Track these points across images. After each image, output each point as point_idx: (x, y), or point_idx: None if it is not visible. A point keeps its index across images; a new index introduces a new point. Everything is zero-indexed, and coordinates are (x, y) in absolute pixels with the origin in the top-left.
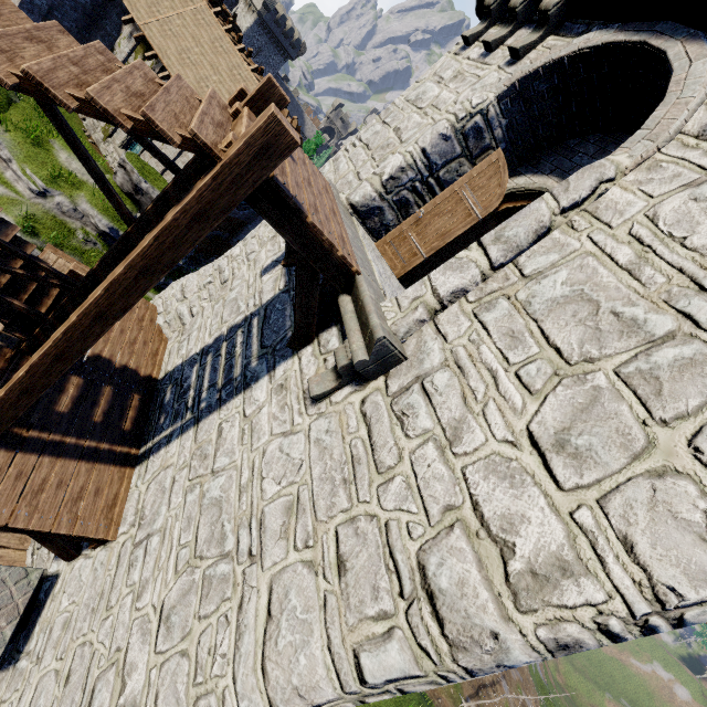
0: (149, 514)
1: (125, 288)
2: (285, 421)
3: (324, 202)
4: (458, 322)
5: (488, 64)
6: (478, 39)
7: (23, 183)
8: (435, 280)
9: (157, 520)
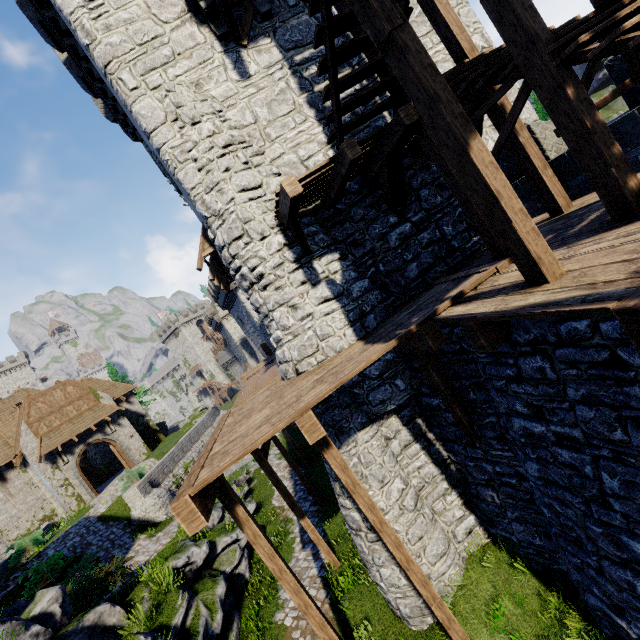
0: None
1: None
2: None
3: None
4: None
5: None
6: None
7: None
8: None
9: None
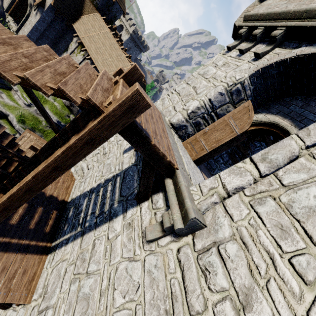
0: (50, 291)
1: (44, 177)
2: (130, 250)
3: (159, 126)
4: (240, 208)
5: (242, 60)
6: (235, 48)
7: (21, 100)
8: (224, 178)
9: (53, 298)
